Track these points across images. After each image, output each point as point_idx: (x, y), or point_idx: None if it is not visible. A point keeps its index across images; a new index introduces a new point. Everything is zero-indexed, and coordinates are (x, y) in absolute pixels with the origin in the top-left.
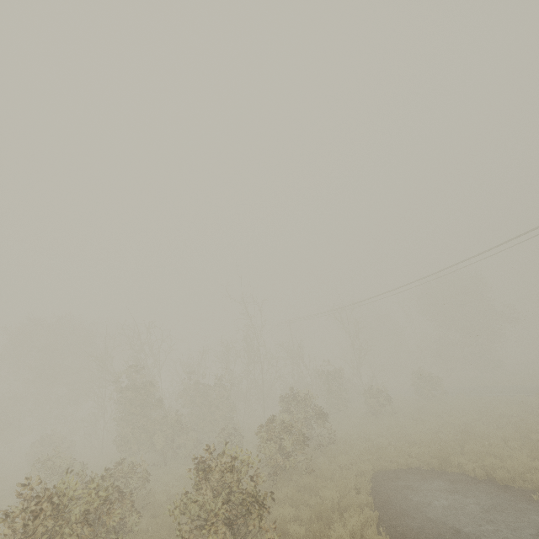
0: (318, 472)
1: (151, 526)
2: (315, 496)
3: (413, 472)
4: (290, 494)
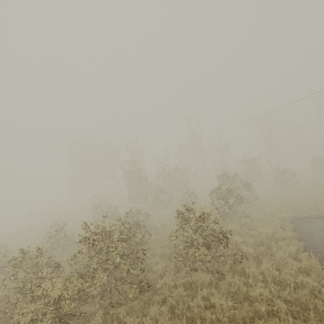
0: (250, 216)
1: (156, 238)
2: (251, 230)
3: (323, 219)
4: (236, 228)
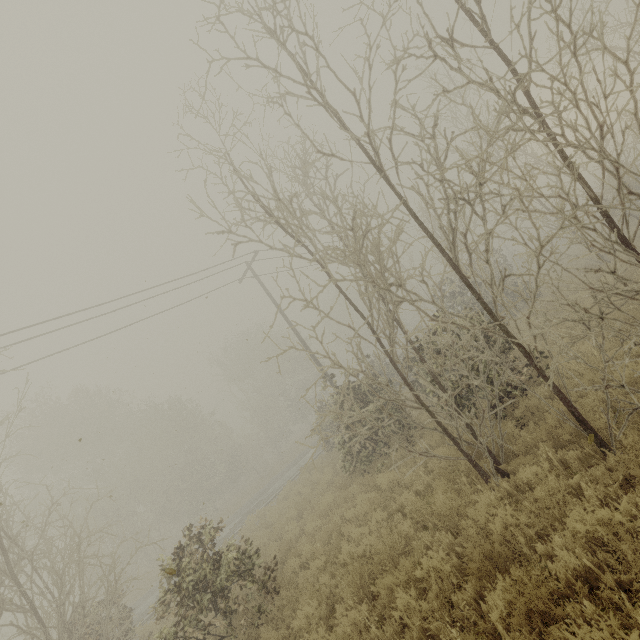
0: None
1: None
2: None
3: None
4: None
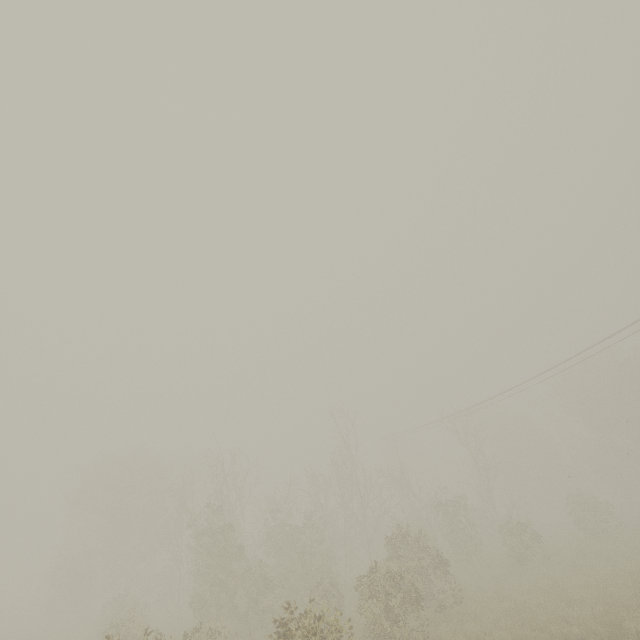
0: None
1: None
2: None
3: None
4: None
